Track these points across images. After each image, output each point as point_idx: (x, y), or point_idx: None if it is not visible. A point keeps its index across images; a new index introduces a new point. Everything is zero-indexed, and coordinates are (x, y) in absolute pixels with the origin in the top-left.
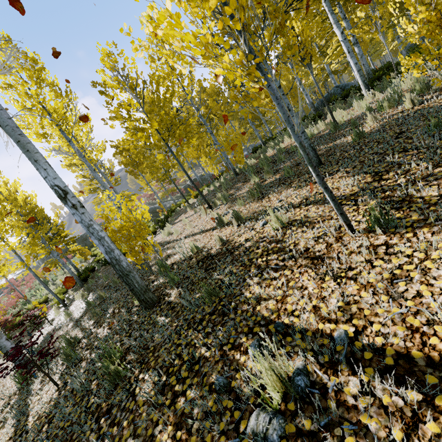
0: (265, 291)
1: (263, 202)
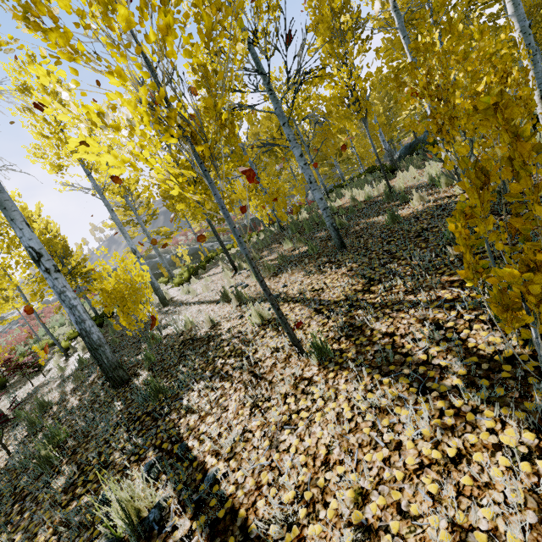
0: (199, 402)
1: (273, 281)
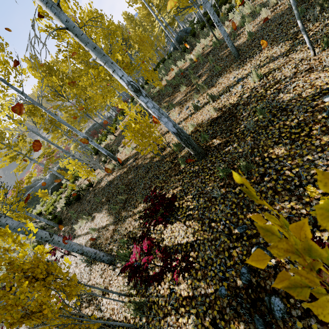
0: (296, 92)
1: (217, 86)
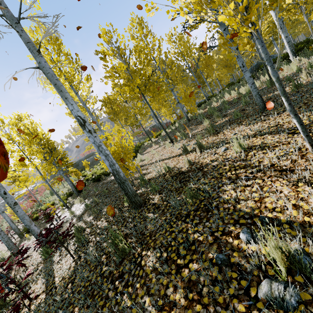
0: (241, 195)
1: (219, 135)
